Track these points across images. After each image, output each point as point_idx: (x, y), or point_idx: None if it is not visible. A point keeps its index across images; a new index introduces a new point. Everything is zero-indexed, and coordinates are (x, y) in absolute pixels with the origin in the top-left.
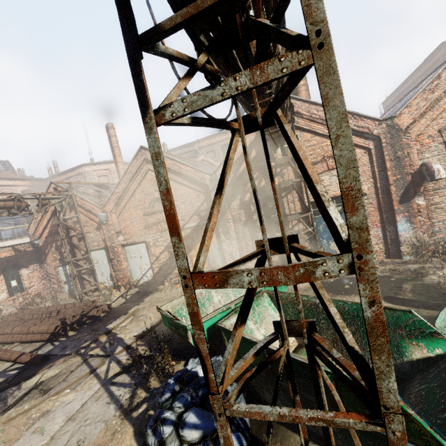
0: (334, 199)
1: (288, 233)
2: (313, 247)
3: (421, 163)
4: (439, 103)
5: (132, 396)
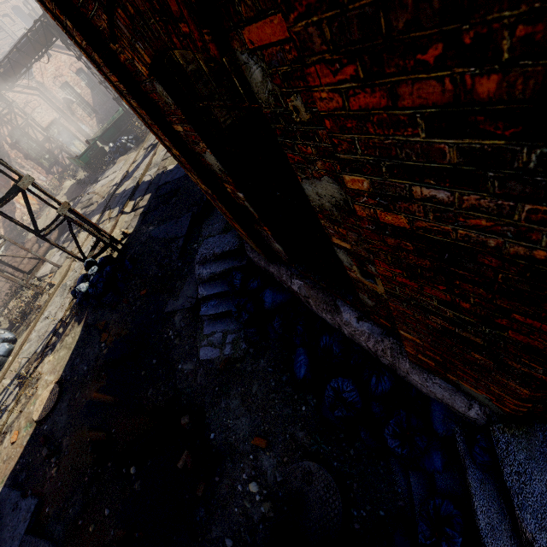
0: (50, 126)
1: (55, 147)
2: (67, 154)
3: (62, 98)
4: (42, 70)
5: (110, 161)
